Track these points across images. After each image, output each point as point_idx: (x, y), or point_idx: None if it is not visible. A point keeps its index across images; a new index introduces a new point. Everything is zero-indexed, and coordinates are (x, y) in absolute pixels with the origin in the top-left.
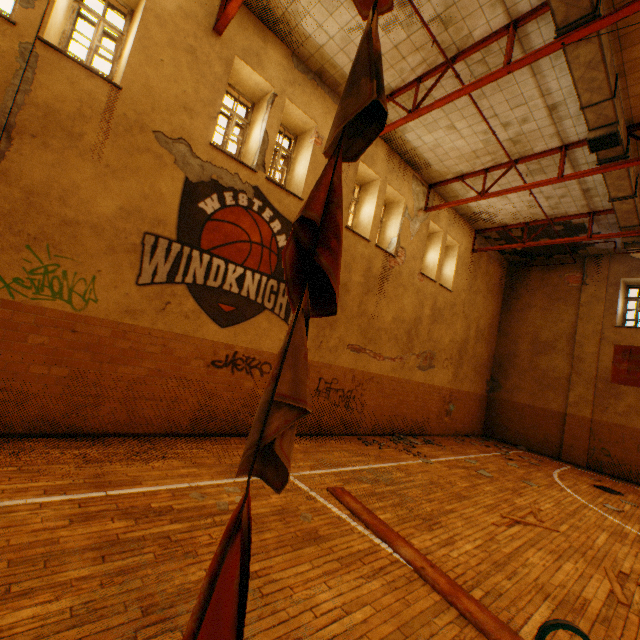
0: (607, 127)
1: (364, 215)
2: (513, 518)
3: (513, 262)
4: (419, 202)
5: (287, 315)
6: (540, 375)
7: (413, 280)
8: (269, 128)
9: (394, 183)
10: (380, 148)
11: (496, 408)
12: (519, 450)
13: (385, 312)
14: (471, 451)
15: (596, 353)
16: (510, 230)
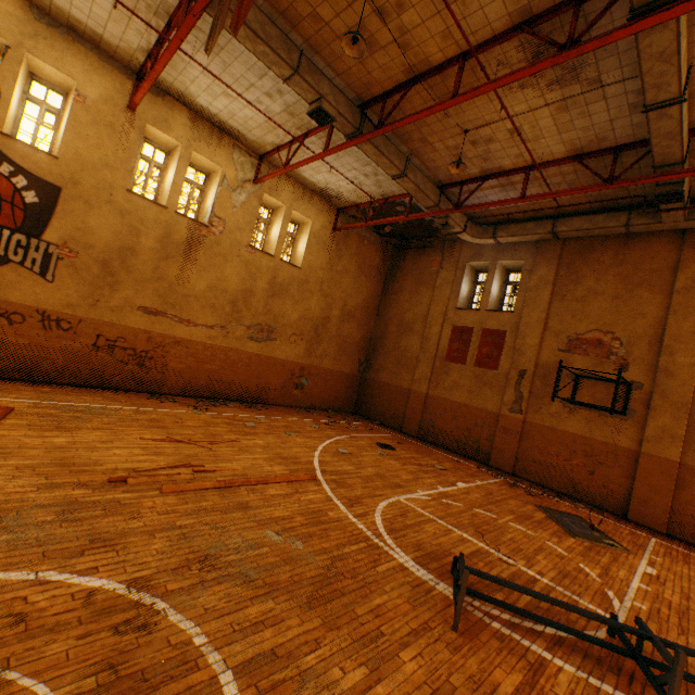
0: (318, 102)
1: (168, 181)
2: (175, 438)
3: (397, 246)
4: (245, 173)
5: (45, 270)
6: (400, 355)
7: (239, 252)
8: (2, 81)
9: (204, 151)
10: (180, 113)
11: (366, 387)
12: (368, 423)
13: (196, 280)
14: (291, 416)
15: (439, 333)
16: (366, 210)
